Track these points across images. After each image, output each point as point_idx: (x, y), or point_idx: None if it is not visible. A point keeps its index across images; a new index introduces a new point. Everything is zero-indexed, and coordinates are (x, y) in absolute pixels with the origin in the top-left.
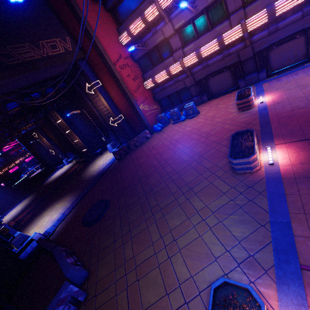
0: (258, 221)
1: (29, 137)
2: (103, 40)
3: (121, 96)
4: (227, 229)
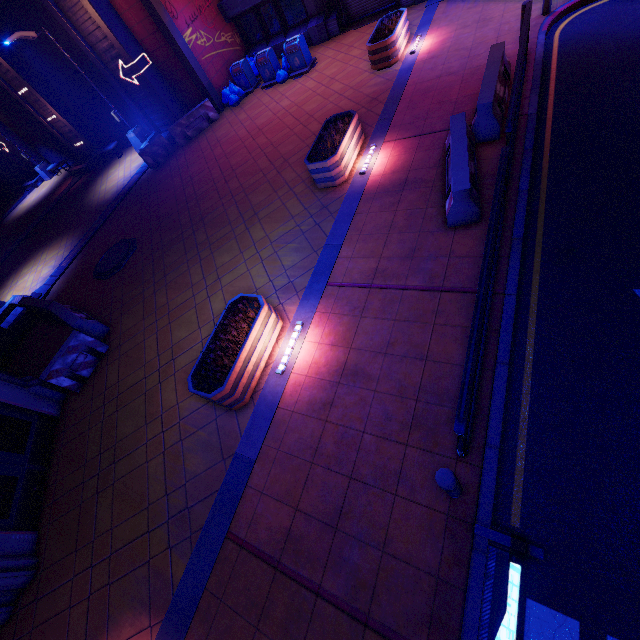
0: (314, 247)
1: None
2: None
3: None
4: (280, 259)
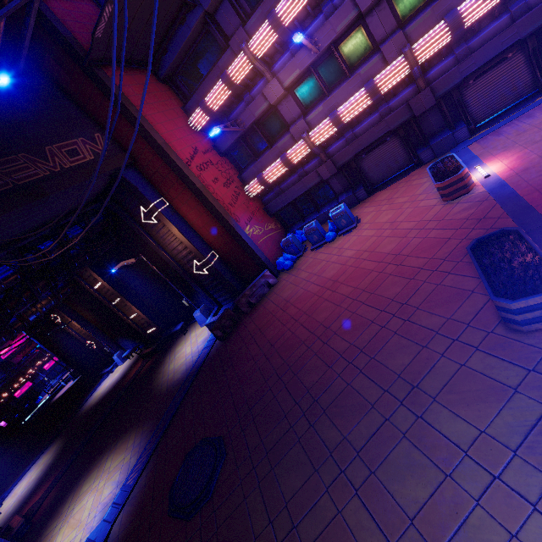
0: None
1: (47, 324)
2: (162, 128)
3: (208, 218)
4: None
